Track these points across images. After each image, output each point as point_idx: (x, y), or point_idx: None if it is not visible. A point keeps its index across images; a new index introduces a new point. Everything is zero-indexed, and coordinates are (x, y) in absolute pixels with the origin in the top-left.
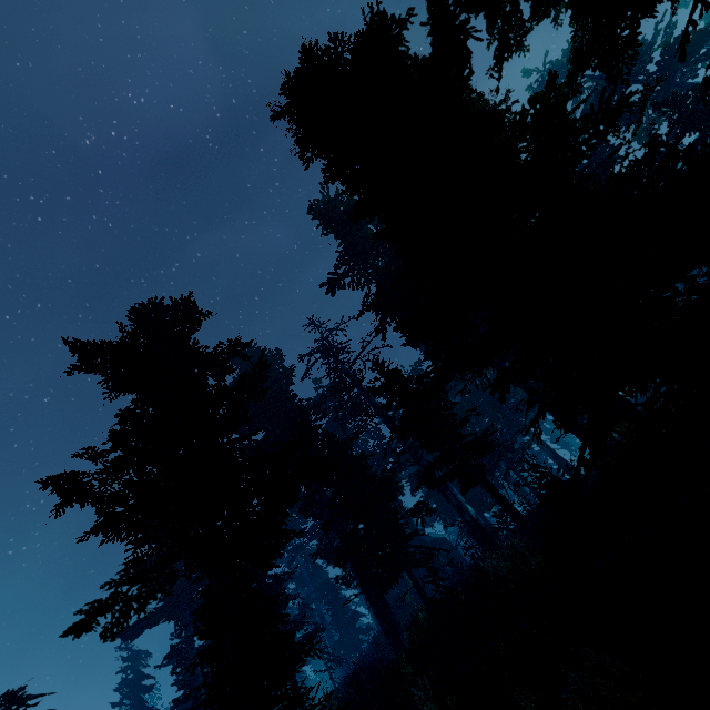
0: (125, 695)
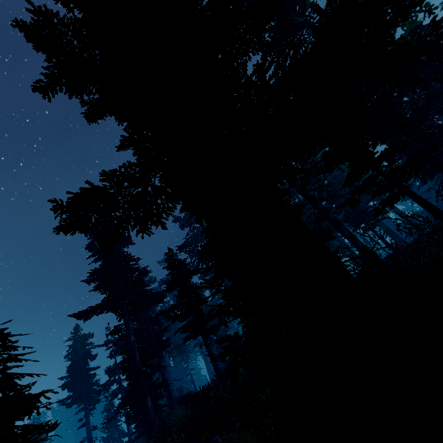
0: (73, 363)
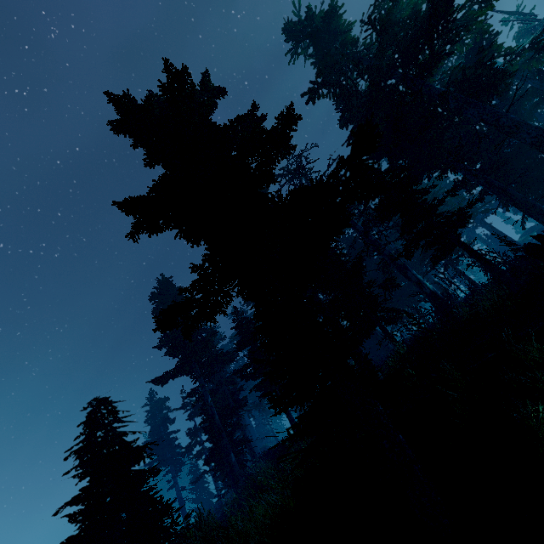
0: (153, 427)
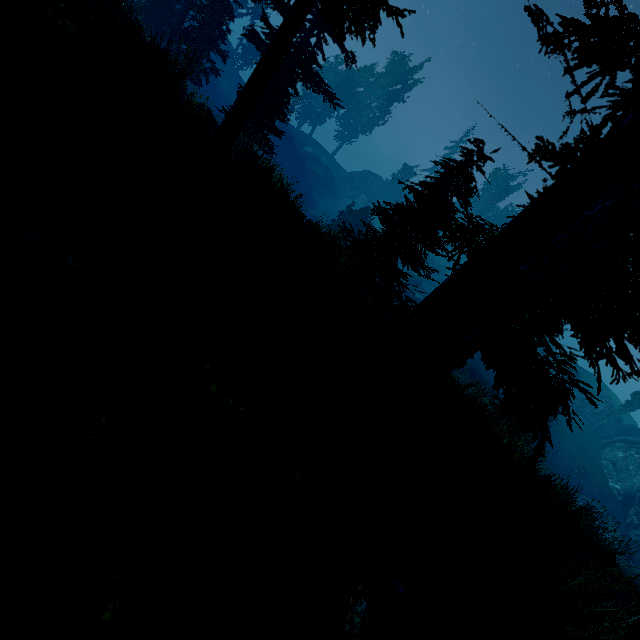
0: None
